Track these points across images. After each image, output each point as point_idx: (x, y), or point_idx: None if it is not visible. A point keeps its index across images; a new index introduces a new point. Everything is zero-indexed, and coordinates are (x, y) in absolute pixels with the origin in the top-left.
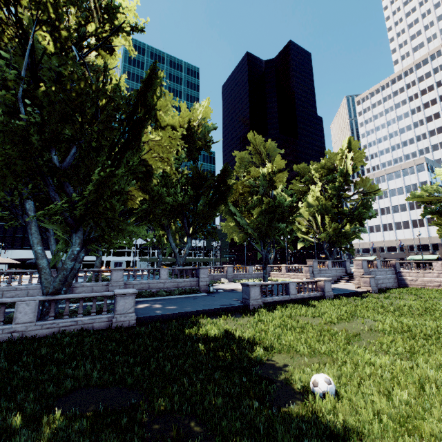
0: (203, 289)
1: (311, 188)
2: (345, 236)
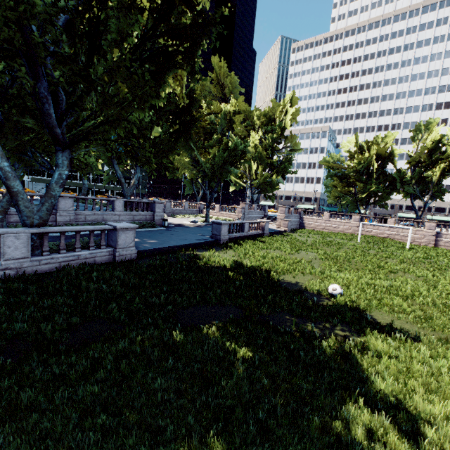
0: (158, 223)
1: (251, 135)
2: (271, 185)
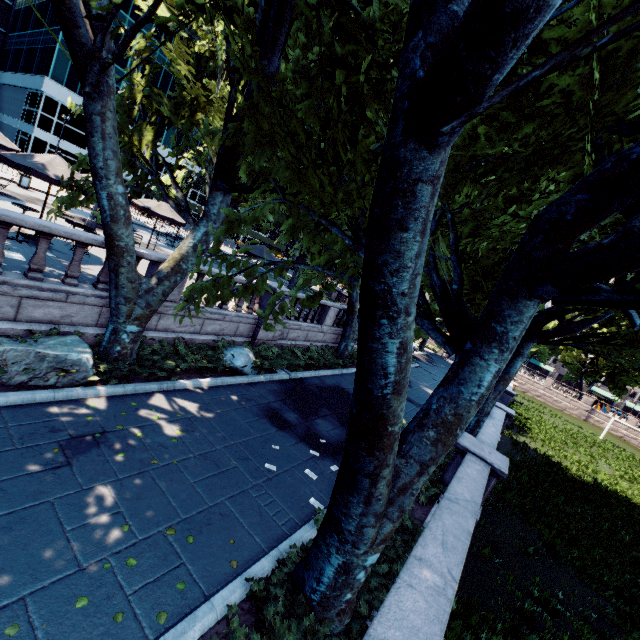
0: None
1: None
2: None
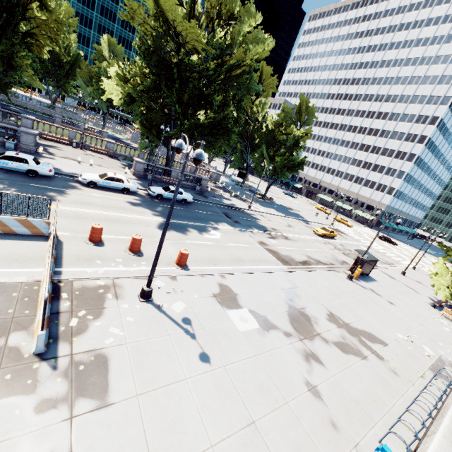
0: None
1: None
2: None
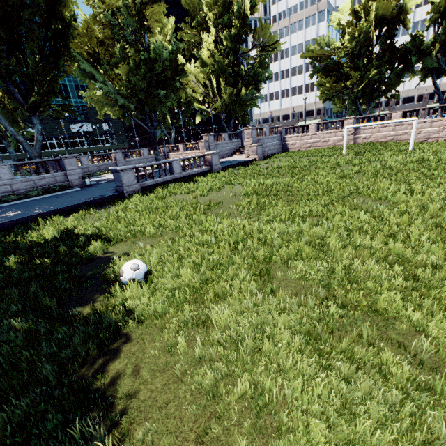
0: (76, 183)
1: (204, 38)
2: (241, 104)
